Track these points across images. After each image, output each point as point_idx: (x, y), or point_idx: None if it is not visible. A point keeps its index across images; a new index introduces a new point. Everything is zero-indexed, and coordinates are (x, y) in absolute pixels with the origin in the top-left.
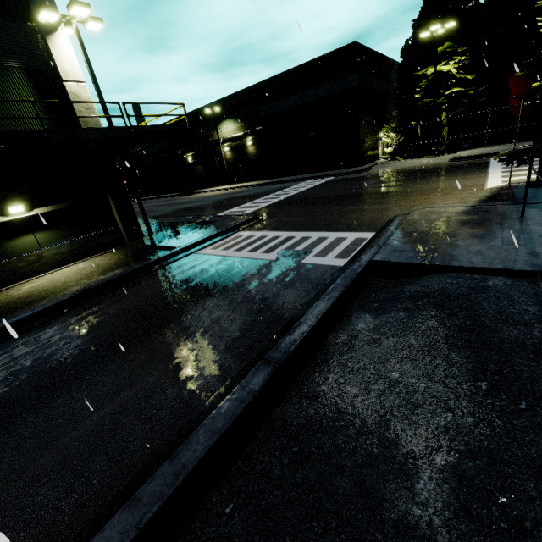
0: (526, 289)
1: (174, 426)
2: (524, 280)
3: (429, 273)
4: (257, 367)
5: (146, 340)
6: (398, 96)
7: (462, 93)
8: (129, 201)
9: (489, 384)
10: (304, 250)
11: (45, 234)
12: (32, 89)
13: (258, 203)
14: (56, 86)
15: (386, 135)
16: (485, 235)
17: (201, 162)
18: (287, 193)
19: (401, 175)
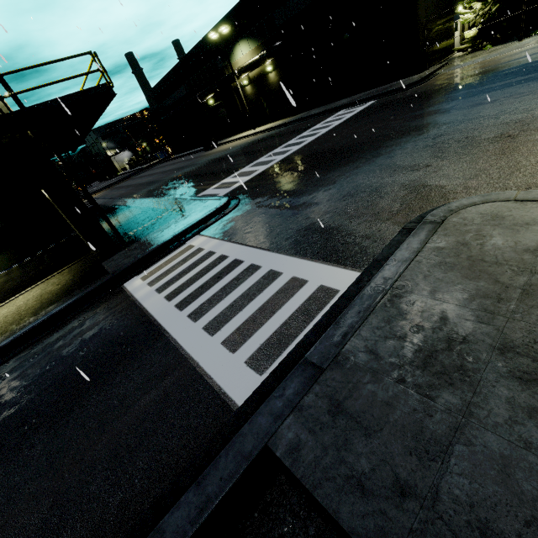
0: None
1: None
2: None
3: None
4: None
5: None
6: None
7: None
8: (81, 202)
9: None
10: (224, 313)
11: None
12: None
13: (258, 166)
14: None
15: (469, 6)
16: None
17: (223, 104)
18: (301, 142)
19: (478, 85)
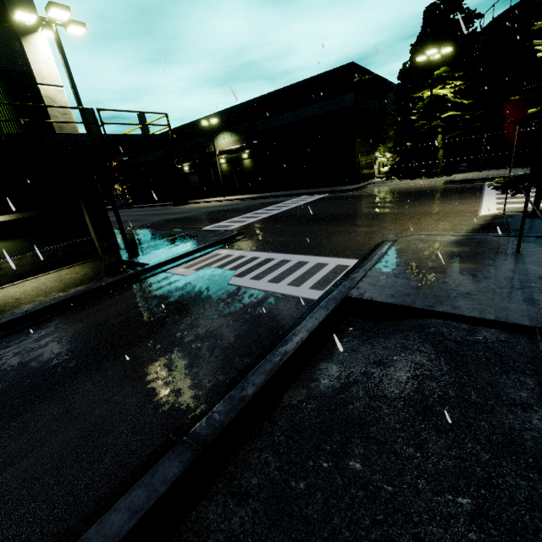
0: (523, 349)
1: (46, 536)
2: (520, 337)
3: (411, 316)
4: (174, 450)
5: (70, 385)
6: (394, 117)
7: (458, 117)
8: (106, 212)
9: (473, 502)
10: (279, 276)
11: (6, 243)
12: (2, 90)
13: (247, 218)
14: (30, 89)
15: (382, 154)
16: (476, 273)
17: (197, 172)
18: (278, 209)
19: (395, 196)
